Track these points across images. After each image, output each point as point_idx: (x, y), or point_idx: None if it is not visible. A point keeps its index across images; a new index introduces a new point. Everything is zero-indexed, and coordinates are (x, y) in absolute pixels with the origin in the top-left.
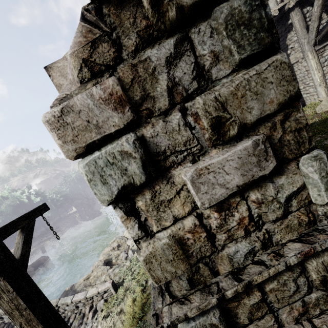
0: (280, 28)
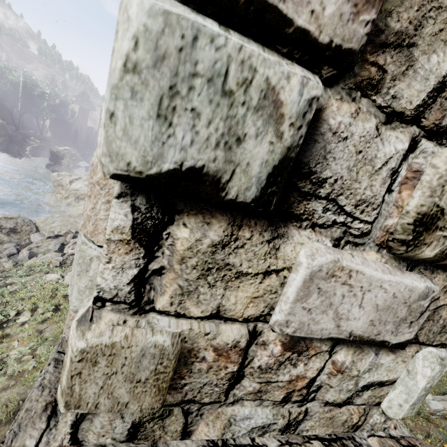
0: None
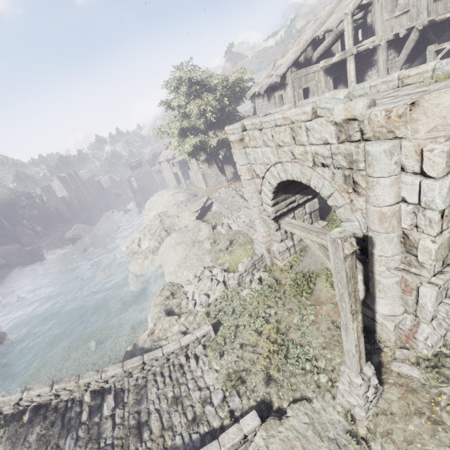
0: (362, 61)
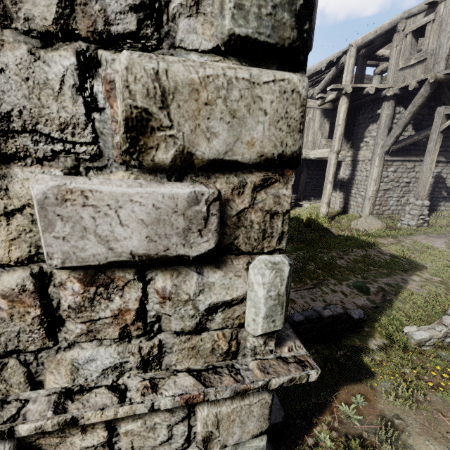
0: (367, 113)
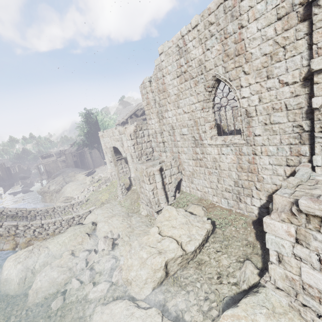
0: None
